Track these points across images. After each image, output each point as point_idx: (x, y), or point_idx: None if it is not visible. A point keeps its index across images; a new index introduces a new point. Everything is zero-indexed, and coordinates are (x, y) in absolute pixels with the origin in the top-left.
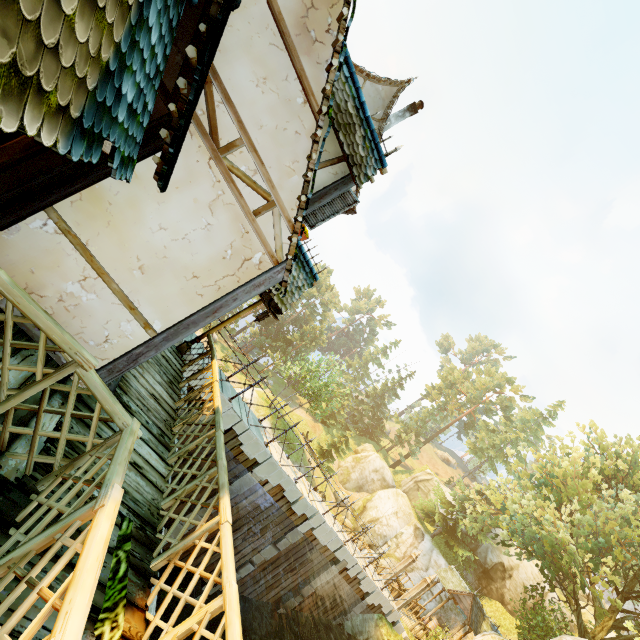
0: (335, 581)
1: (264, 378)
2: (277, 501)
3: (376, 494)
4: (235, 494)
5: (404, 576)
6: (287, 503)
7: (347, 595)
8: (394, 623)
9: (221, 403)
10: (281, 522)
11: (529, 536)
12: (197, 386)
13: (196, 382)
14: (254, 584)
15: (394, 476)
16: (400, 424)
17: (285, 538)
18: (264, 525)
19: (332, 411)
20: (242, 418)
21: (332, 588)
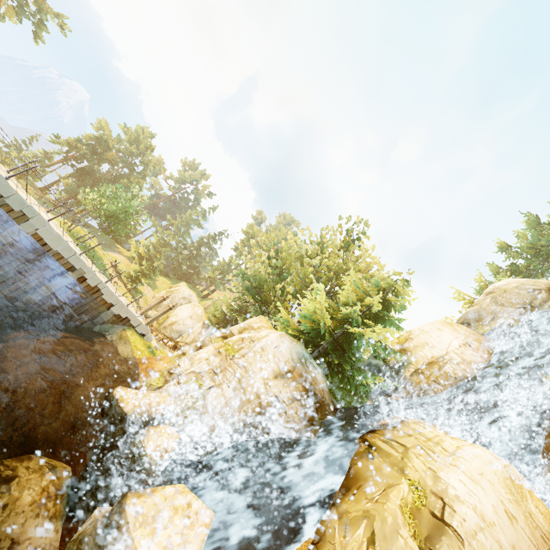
0: (77, 289)
1: None
2: None
3: (178, 307)
4: None
5: None
6: (1, 198)
7: (93, 305)
8: (144, 336)
9: None
10: None
11: (246, 278)
12: None
13: None
14: None
15: (200, 302)
16: (210, 267)
17: (5, 232)
18: None
19: (149, 256)
20: None
21: (75, 296)
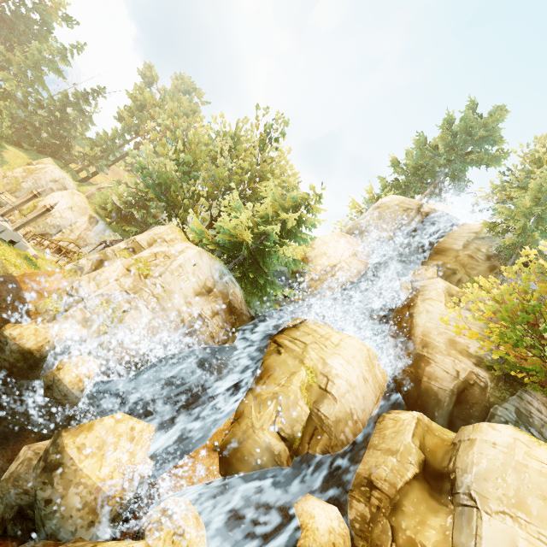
0: None
1: None
2: None
3: (49, 195)
4: None
5: (73, 247)
6: None
7: None
8: (15, 243)
9: None
10: None
11: (149, 176)
12: None
13: None
14: None
15: (79, 188)
16: (86, 141)
17: None
18: None
19: None
20: None
21: None
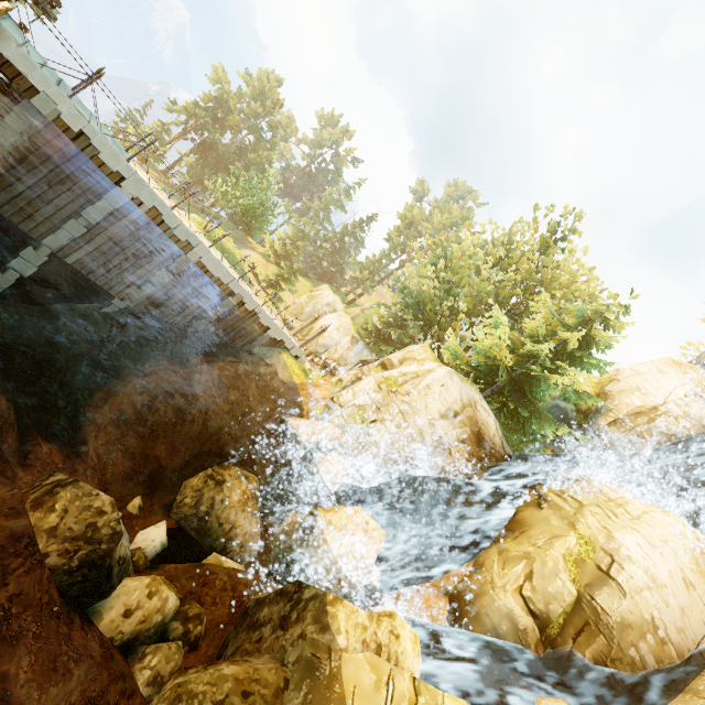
0: (237, 314)
1: (100, 76)
2: (158, 226)
3: (323, 318)
4: (111, 209)
5: (336, 365)
6: (169, 230)
7: (251, 328)
8: (298, 358)
9: (60, 99)
10: (169, 248)
11: (407, 296)
12: (23, 69)
13: (20, 63)
14: (161, 306)
15: (346, 310)
16: (357, 266)
17: (176, 263)
18: (152, 249)
19: (286, 253)
20: (90, 122)
21: (235, 320)
